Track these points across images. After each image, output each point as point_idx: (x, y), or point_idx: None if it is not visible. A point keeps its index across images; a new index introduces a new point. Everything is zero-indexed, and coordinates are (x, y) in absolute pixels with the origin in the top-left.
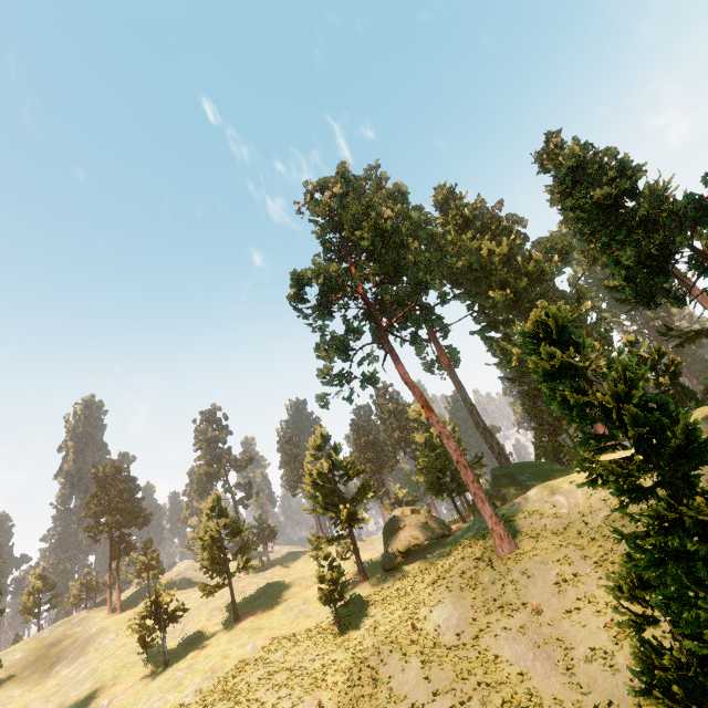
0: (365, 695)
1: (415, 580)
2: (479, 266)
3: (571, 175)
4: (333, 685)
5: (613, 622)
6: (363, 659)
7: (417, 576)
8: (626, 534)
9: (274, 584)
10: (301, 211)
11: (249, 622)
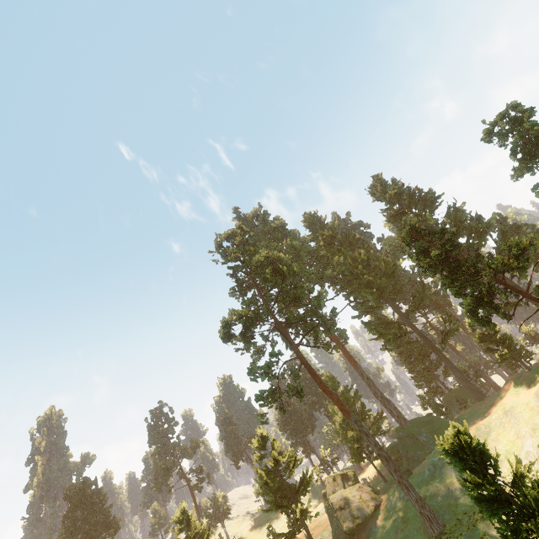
0: None
1: None
2: (348, 270)
3: (409, 235)
4: None
5: None
6: None
7: None
8: None
9: None
10: (215, 259)
11: None
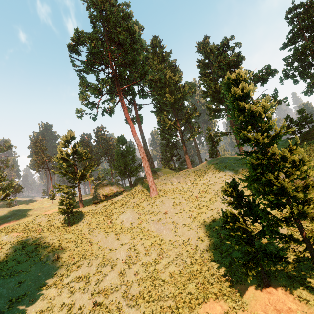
0: (86, 249)
1: (110, 206)
2: (164, 81)
3: (222, 47)
4: (66, 247)
5: (192, 215)
6: (83, 236)
7: (111, 205)
8: (254, 162)
9: (22, 210)
10: None
11: (4, 227)
